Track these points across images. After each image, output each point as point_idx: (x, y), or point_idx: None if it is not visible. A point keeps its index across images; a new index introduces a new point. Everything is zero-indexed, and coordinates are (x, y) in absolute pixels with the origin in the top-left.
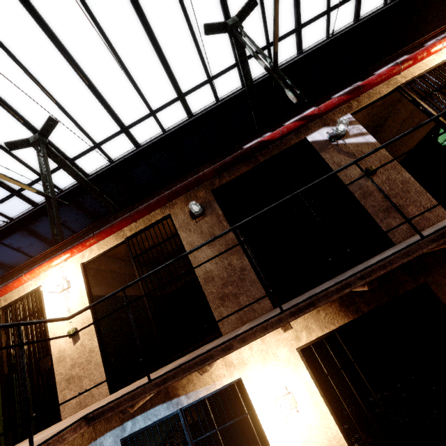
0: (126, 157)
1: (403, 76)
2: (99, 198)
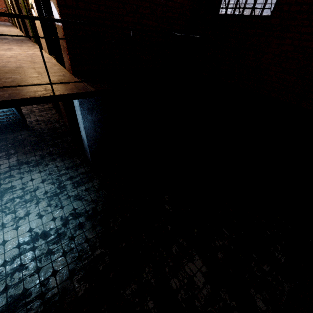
0: None
1: None
2: None
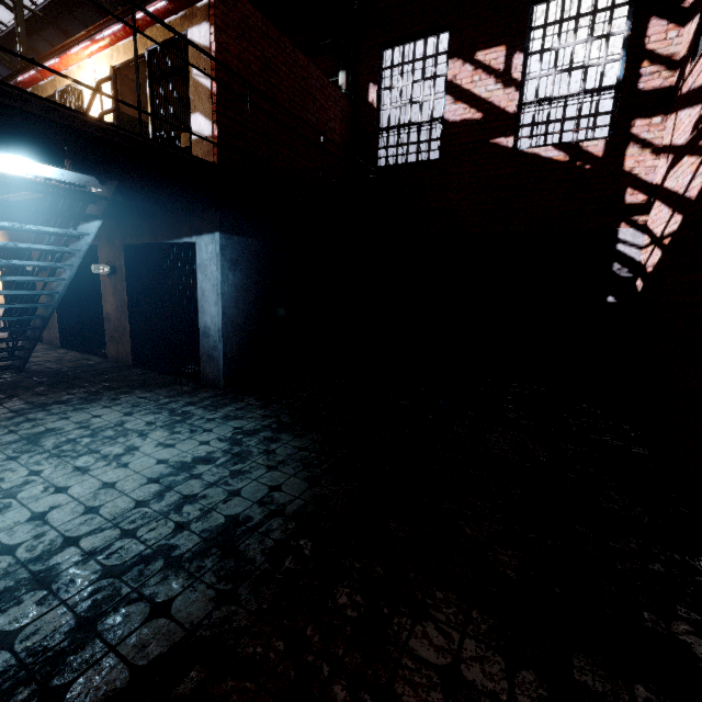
0: (8, 30)
1: (60, 81)
2: (14, 69)
